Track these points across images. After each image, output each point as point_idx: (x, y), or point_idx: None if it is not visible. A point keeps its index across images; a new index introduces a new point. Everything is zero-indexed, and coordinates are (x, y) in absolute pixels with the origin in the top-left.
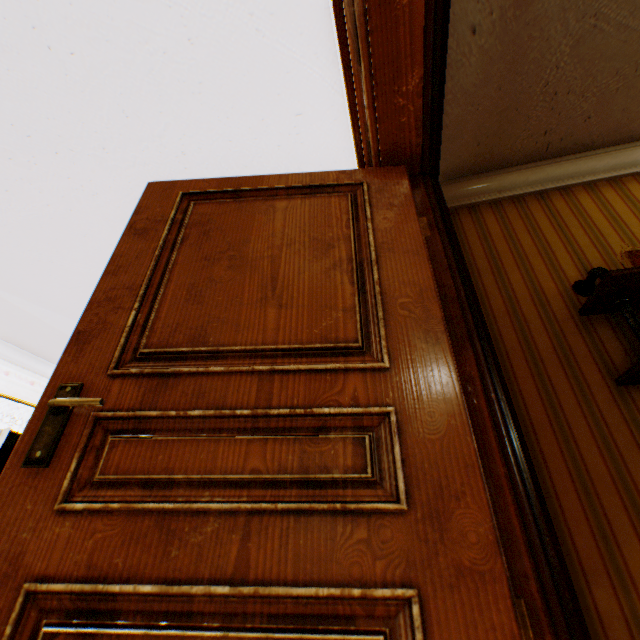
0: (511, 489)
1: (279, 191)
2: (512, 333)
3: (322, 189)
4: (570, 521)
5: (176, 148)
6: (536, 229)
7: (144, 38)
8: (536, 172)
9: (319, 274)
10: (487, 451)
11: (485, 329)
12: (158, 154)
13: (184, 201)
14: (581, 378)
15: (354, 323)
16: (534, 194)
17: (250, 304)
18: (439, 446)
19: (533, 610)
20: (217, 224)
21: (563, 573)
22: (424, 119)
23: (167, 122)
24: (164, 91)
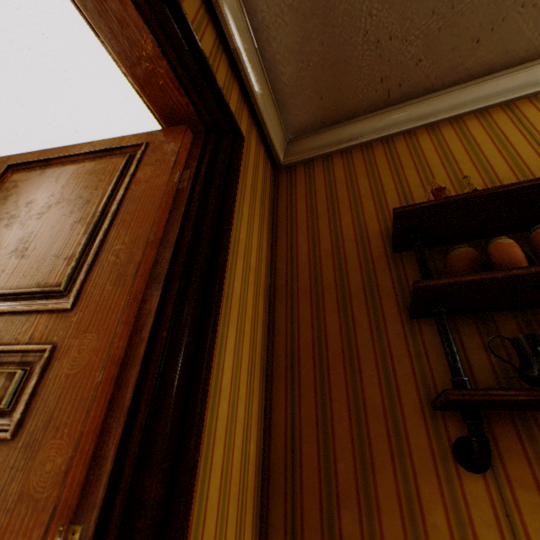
0: (125, 422)
1: (80, 157)
2: (332, 271)
3: (113, 152)
4: (338, 448)
5: (69, 128)
6: (375, 173)
7: (10, 38)
8: (383, 119)
9: (66, 227)
10: (127, 385)
11: (217, 270)
12: (58, 134)
13: (9, 171)
14: (380, 312)
15: (67, 269)
16: (381, 140)
17: (3, 256)
18: (72, 380)
19: (84, 538)
20: (19, 189)
21: (178, 502)
22: (183, 79)
23: (54, 107)
24: (42, 81)
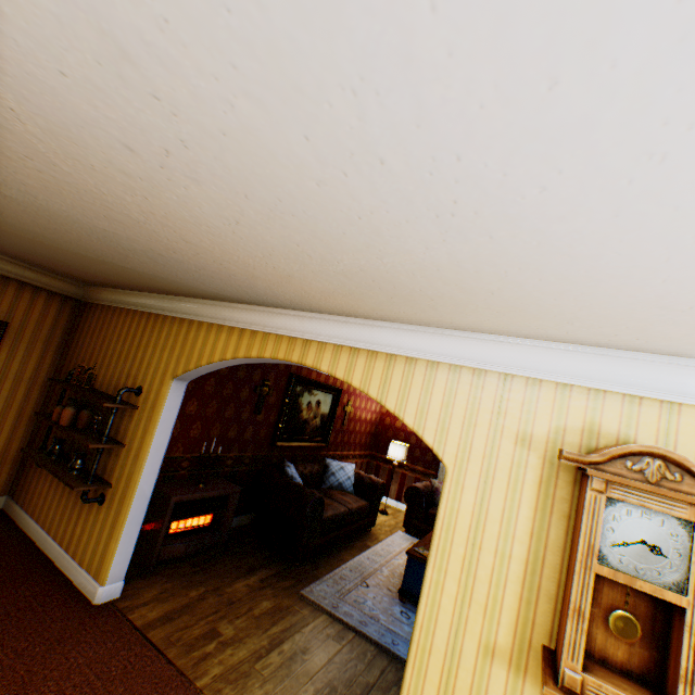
0: None
1: None
2: None
3: None
4: None
5: None
6: (102, 331)
7: None
8: (115, 294)
9: None
10: None
11: None
12: None
13: None
14: None
15: None
16: (116, 306)
17: None
18: None
19: None
20: None
21: None
22: None
23: None
24: None
